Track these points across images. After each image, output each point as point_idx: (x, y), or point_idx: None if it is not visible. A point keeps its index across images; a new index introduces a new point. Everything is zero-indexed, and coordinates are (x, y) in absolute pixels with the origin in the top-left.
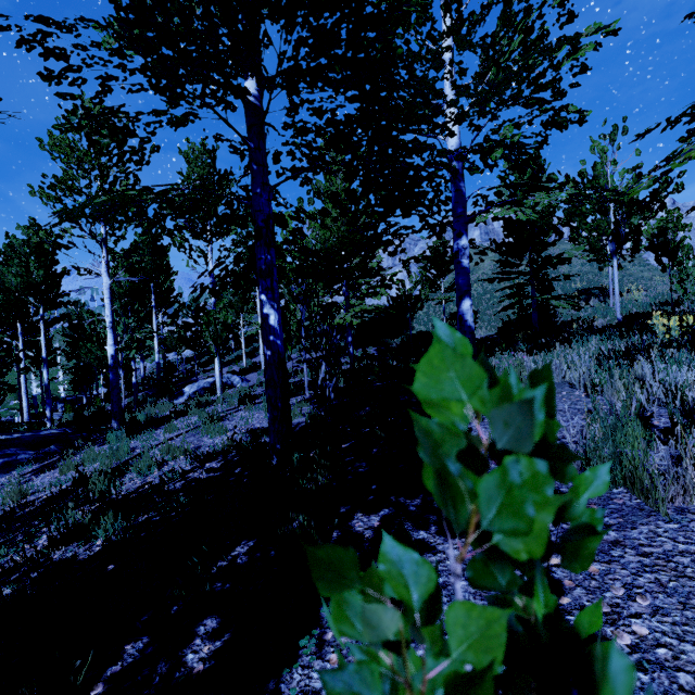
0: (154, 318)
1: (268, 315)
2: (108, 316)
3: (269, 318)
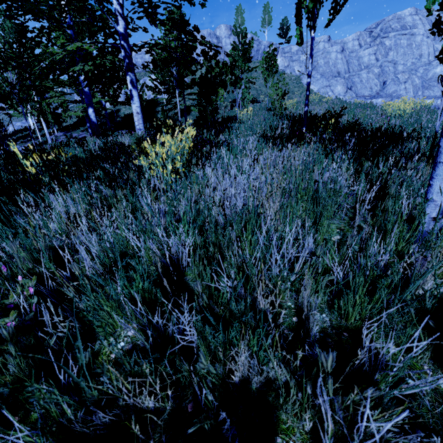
0: None
1: None
2: None
3: None
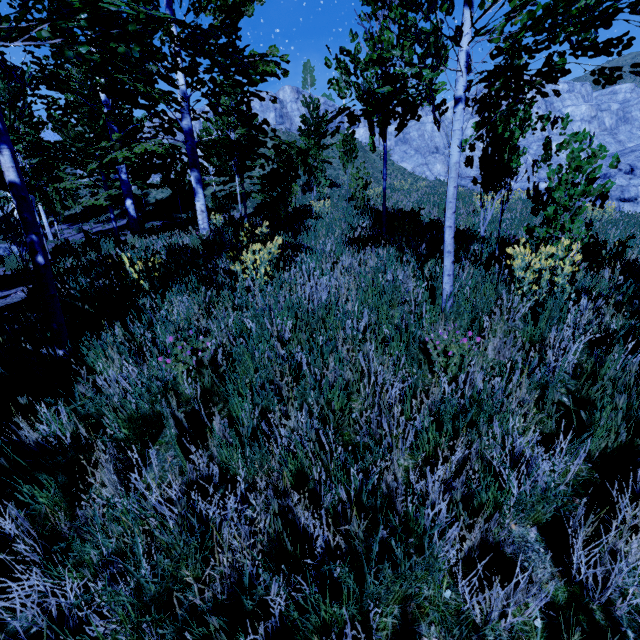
0: None
1: None
2: None
3: None
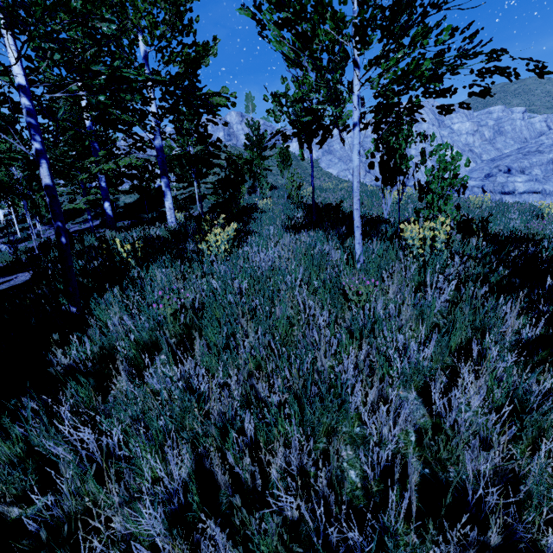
0: None
1: None
2: None
3: None
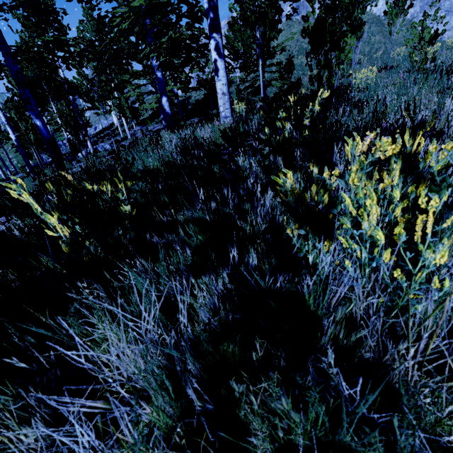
0: (54, 109)
1: (36, 122)
2: (2, 117)
3: (37, 123)
